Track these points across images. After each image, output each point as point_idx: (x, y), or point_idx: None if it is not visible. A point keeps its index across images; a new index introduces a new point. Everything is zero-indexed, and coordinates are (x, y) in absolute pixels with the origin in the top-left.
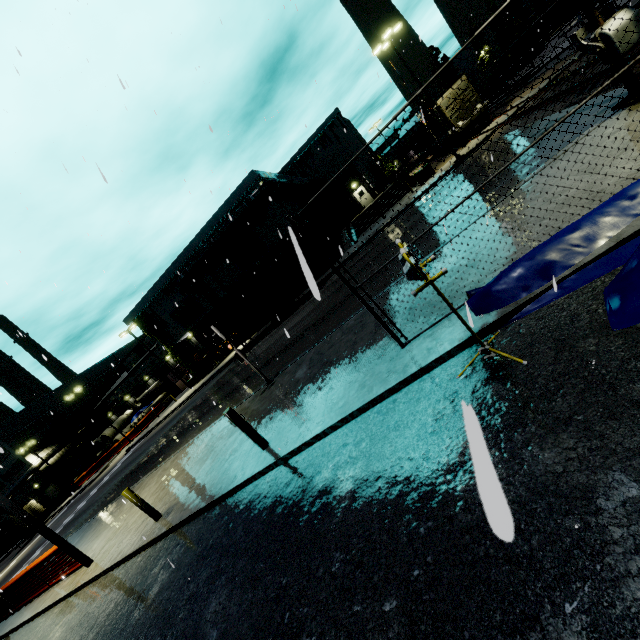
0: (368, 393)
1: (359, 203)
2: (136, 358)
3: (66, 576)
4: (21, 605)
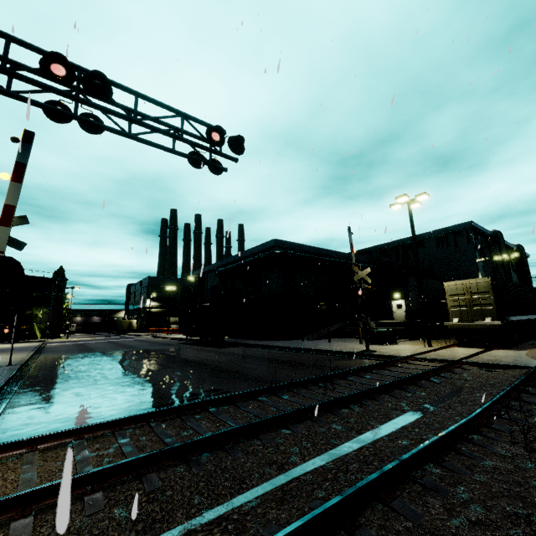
0: None
1: (392, 312)
2: None
3: None
4: None
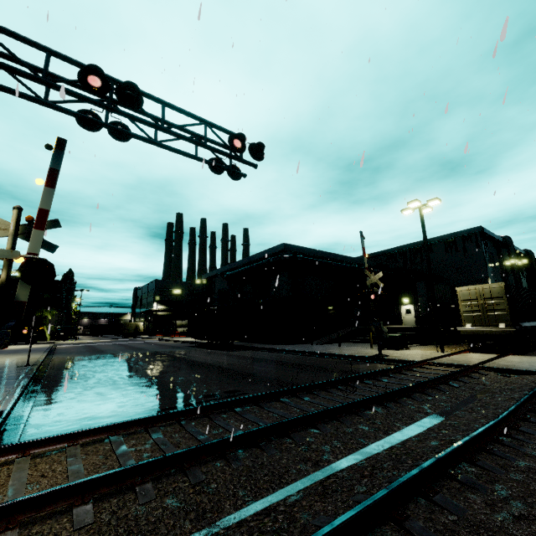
0: None
1: (401, 317)
2: None
3: None
4: None
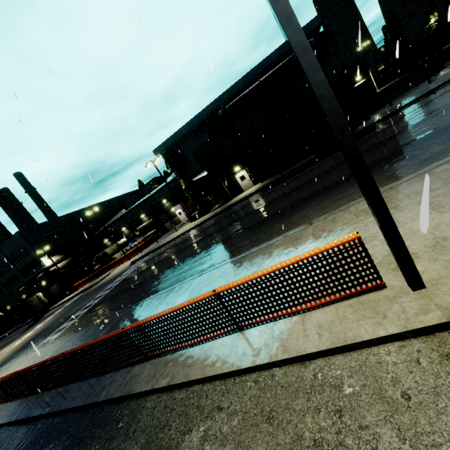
0: None
1: None
2: (135, 200)
3: (296, 312)
4: (159, 352)
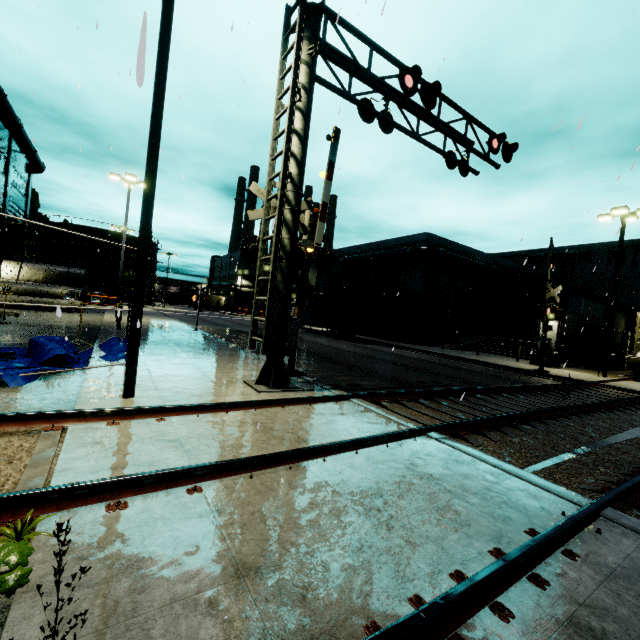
0: (105, 335)
1: (539, 333)
2: None
3: None
4: None
